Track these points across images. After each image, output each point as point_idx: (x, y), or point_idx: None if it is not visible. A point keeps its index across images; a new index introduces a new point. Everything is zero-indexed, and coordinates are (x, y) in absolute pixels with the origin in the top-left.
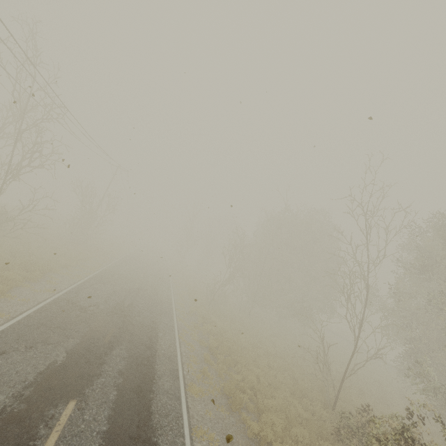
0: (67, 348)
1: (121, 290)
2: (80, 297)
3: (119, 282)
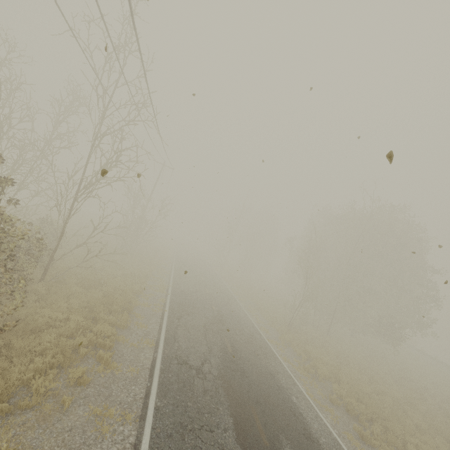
0: None
1: (209, 323)
2: (182, 347)
3: (198, 308)
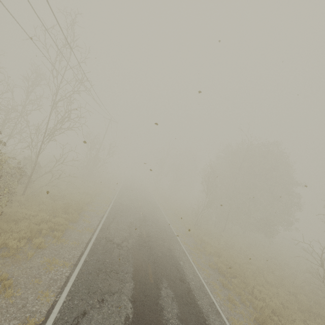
0: (128, 295)
1: (134, 221)
2: (111, 233)
3: (129, 213)
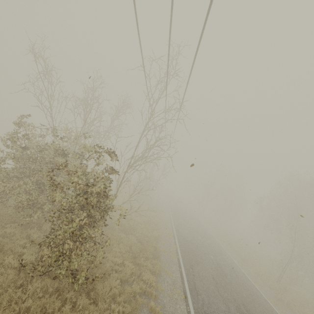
0: None
1: (215, 274)
2: (206, 302)
3: (201, 257)
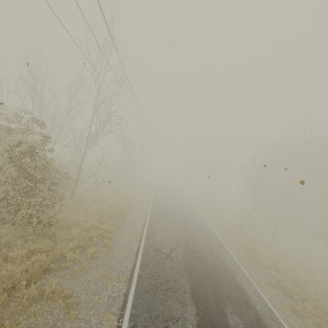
0: (193, 323)
1: (177, 226)
2: (158, 240)
3: (170, 216)
